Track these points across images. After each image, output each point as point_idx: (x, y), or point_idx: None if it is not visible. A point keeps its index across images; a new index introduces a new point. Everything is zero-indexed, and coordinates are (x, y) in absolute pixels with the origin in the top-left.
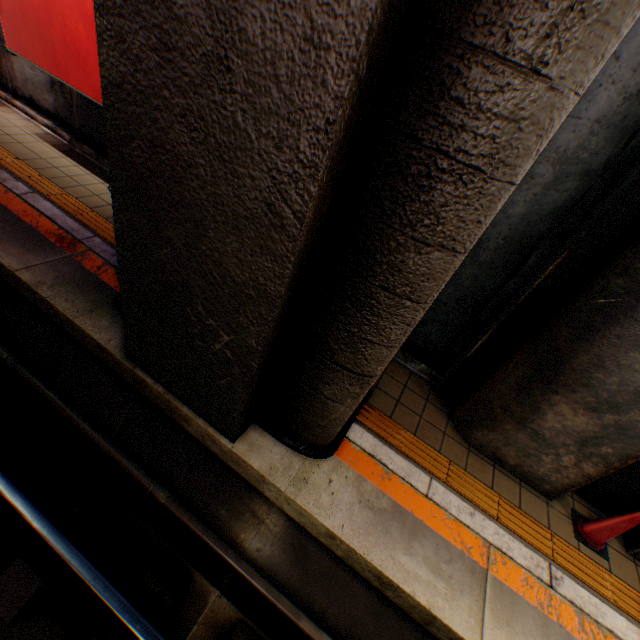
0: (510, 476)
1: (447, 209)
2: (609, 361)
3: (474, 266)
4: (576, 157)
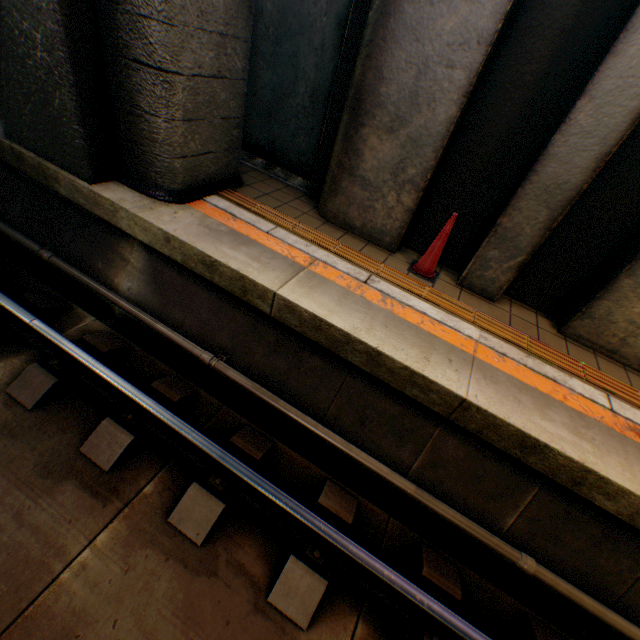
0: (360, 240)
1: None
2: (386, 70)
3: (313, 55)
4: None
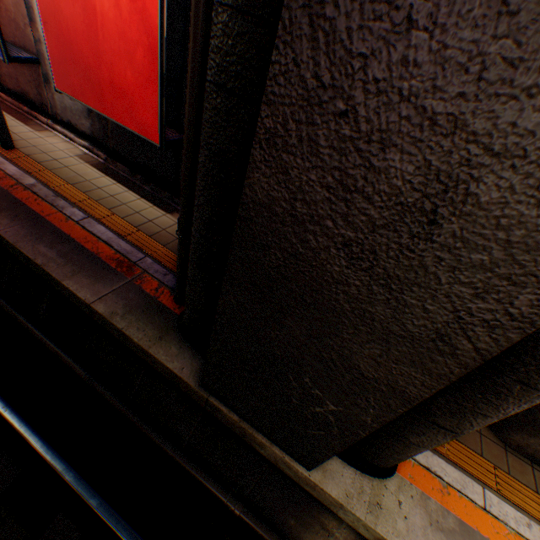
0: None
1: None
2: None
3: None
4: None
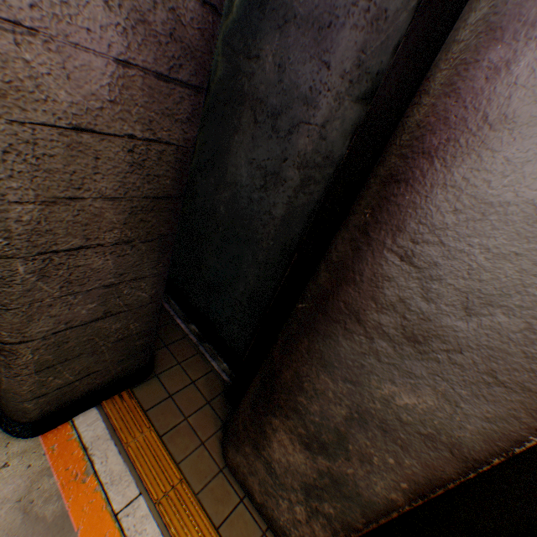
0: (257, 518)
1: None
2: (308, 382)
3: (256, 265)
4: (314, 160)
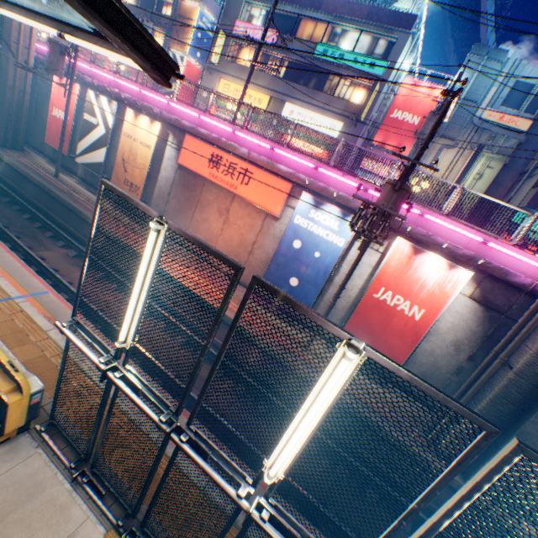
0: None
1: None
2: None
3: None
4: None
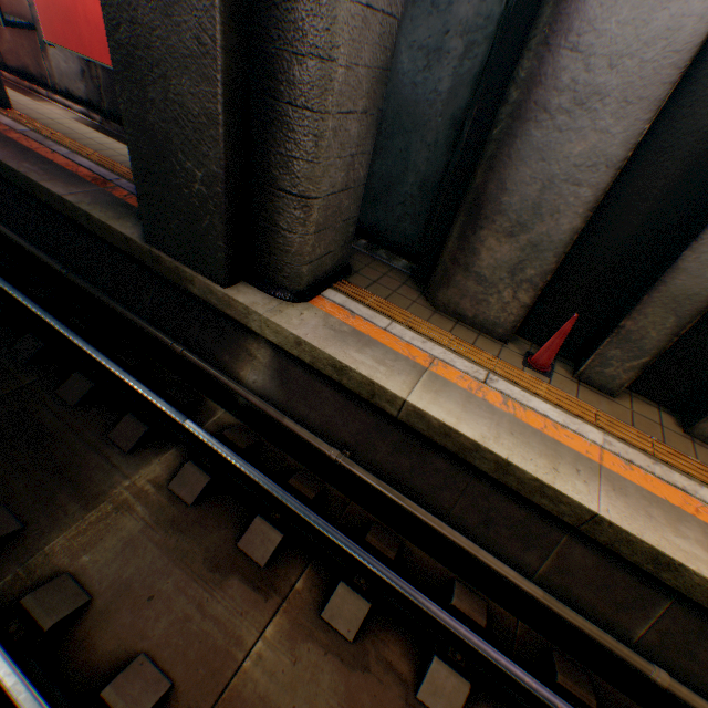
0: (471, 329)
1: (305, 24)
2: (509, 183)
3: (425, 150)
4: (475, 25)
